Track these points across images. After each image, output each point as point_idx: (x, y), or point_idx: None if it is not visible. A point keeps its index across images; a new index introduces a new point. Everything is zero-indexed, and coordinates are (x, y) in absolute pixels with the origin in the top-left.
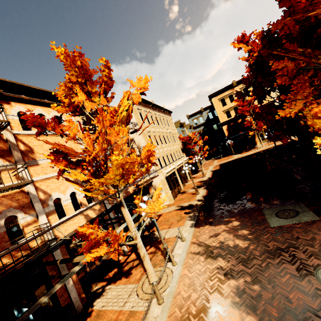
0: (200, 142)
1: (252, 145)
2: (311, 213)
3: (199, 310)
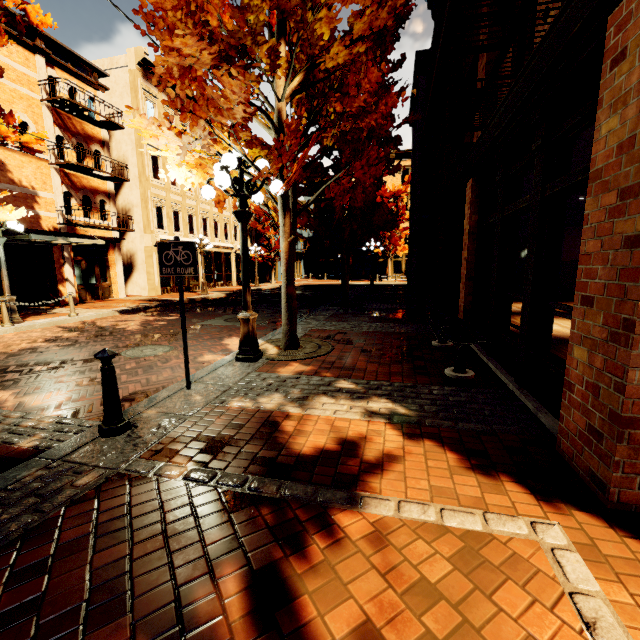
0: None
1: (379, 276)
2: (260, 322)
3: None
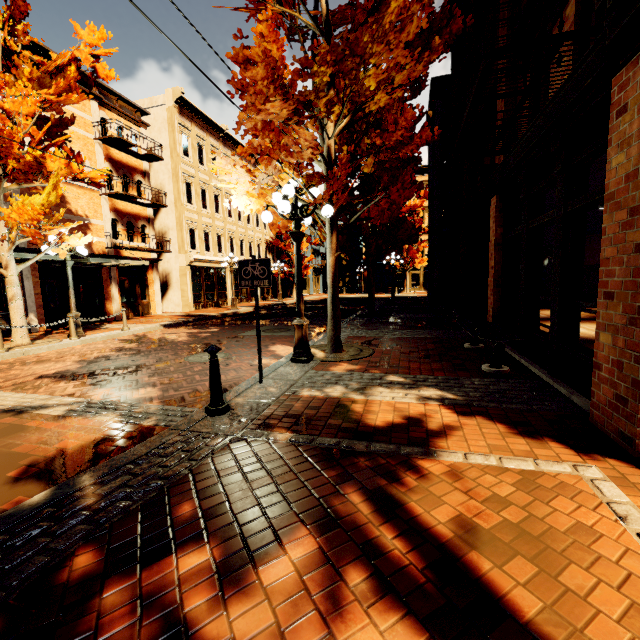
0: (305, 246)
1: (397, 288)
2: None
3: (37, 361)
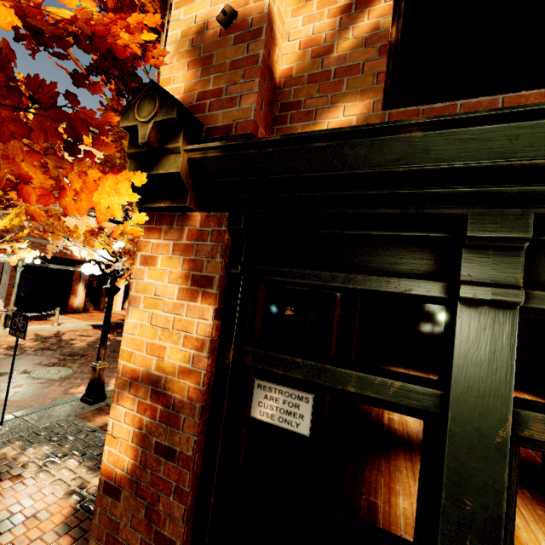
0: None
1: None
2: None
3: None
